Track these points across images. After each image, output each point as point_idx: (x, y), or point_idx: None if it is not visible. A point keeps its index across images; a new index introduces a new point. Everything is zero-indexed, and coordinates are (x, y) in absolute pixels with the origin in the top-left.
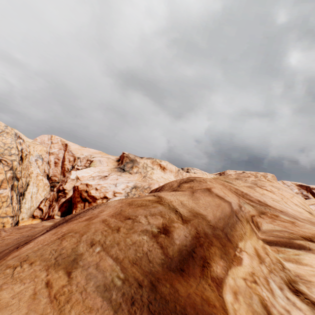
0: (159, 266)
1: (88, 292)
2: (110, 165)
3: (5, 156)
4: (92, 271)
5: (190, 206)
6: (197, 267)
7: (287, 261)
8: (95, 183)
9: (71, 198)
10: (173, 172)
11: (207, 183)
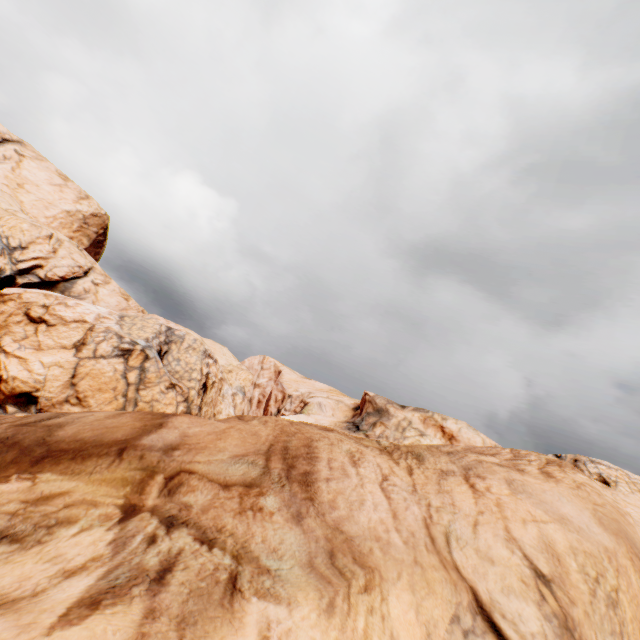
0: None
1: None
2: (338, 415)
3: (183, 381)
4: None
5: (81, 420)
6: None
7: (82, 529)
8: None
9: None
10: None
11: (249, 421)
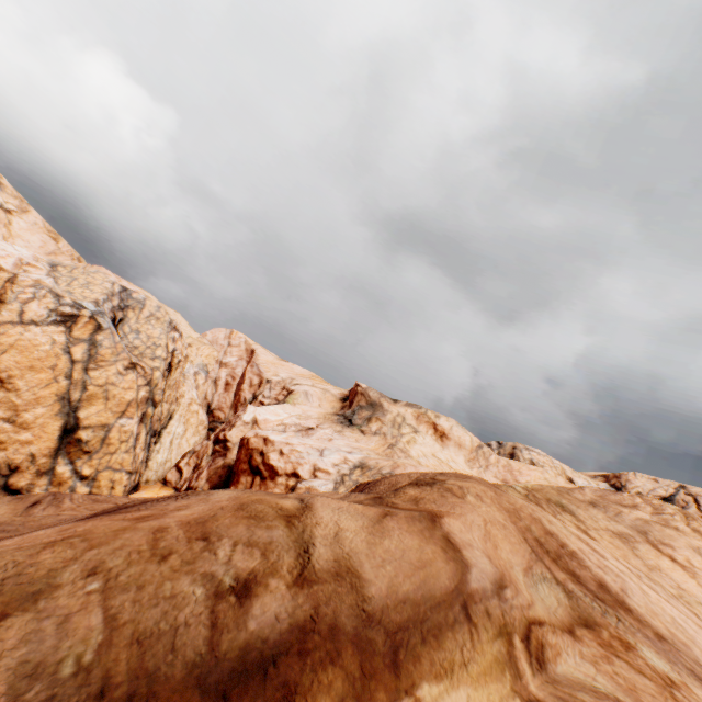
0: (185, 667)
1: None
2: (325, 406)
3: (145, 359)
4: (47, 628)
5: (350, 547)
6: None
7: None
8: (281, 439)
9: (234, 459)
10: (463, 447)
11: (465, 498)
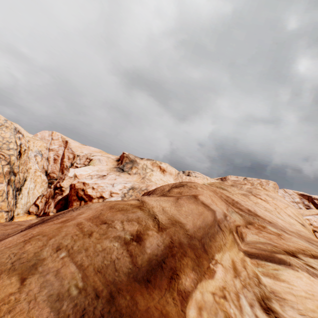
0: (125, 275)
1: (38, 301)
2: (109, 165)
3: (3, 150)
4: (50, 278)
5: (171, 213)
6: (165, 278)
7: (265, 275)
8: (92, 182)
9: (67, 195)
10: (172, 174)
11: (197, 189)
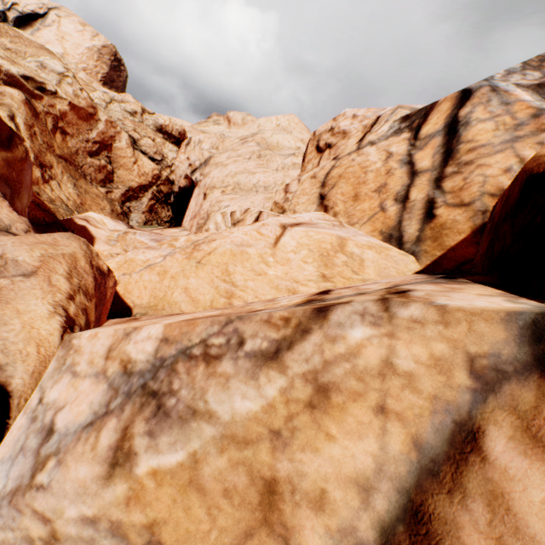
0: None
1: None
2: None
3: None
4: None
5: None
6: None
7: None
8: None
9: None
10: (237, 125)
11: None
